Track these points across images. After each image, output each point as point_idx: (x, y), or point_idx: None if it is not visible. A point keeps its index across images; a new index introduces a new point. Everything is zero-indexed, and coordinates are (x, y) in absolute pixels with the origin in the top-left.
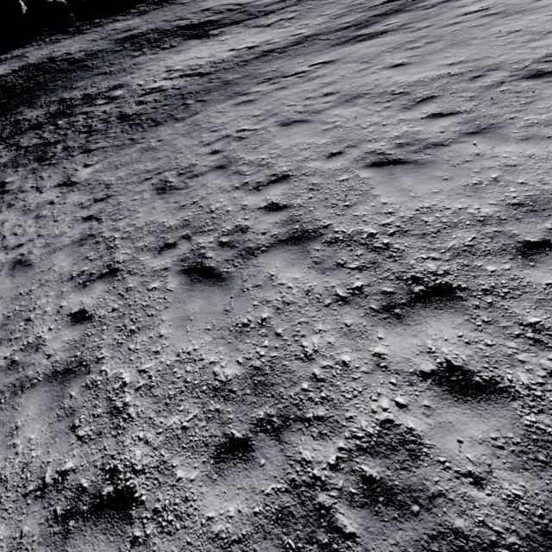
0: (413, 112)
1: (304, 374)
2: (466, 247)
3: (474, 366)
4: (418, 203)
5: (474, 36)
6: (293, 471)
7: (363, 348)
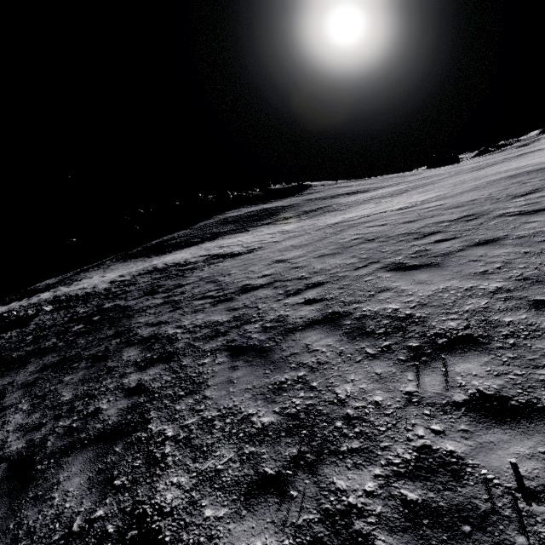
0: None
1: None
2: None
3: None
4: None
5: None
6: None
7: None
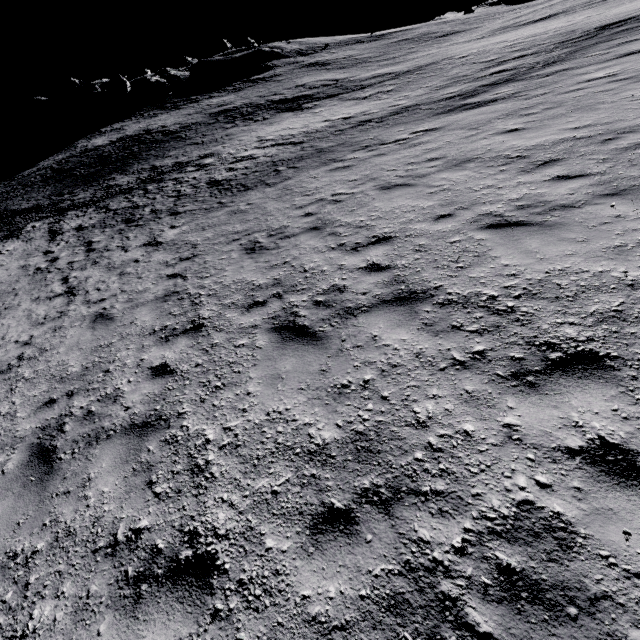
0: (534, 175)
1: (418, 443)
2: (613, 312)
3: (638, 445)
4: (548, 265)
5: (602, 101)
6: (408, 551)
7: (489, 417)
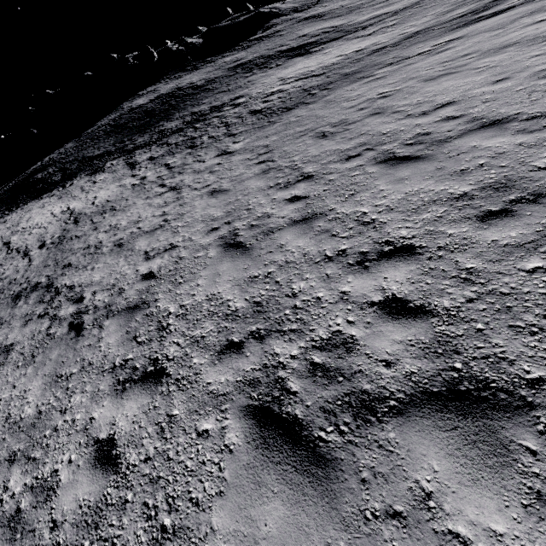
0: None
1: (544, 175)
2: None
3: None
4: None
5: None
6: None
7: None
